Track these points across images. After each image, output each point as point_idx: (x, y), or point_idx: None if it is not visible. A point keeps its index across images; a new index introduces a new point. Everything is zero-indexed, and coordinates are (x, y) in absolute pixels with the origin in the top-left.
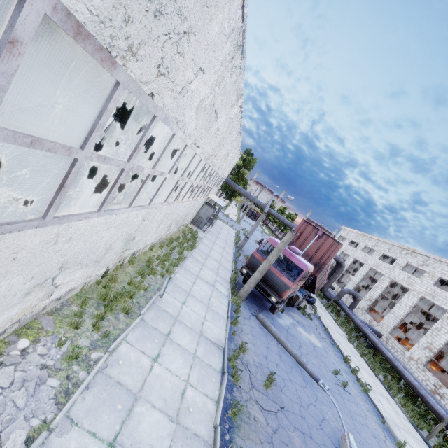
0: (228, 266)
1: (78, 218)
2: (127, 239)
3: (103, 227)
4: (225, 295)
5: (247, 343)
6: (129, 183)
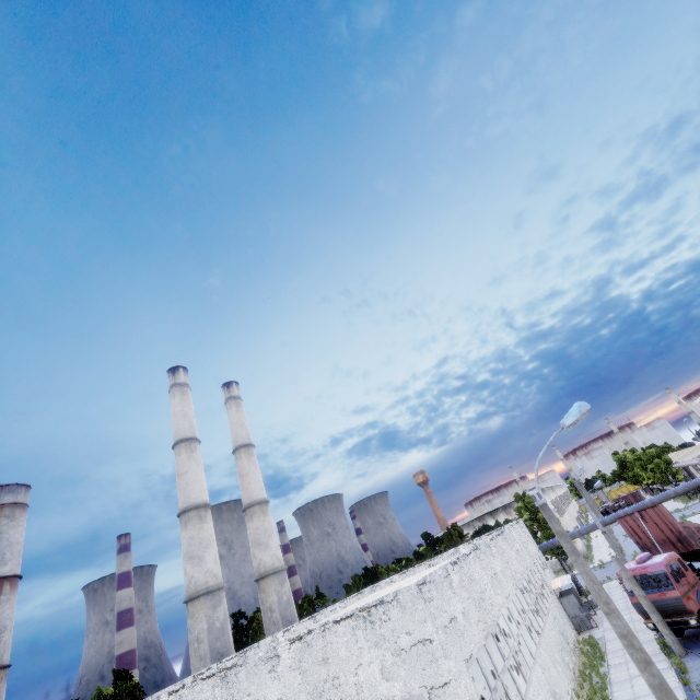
0: (650, 635)
1: (527, 693)
2: (553, 695)
3: (536, 692)
4: (665, 668)
5: (696, 684)
6: (501, 664)
